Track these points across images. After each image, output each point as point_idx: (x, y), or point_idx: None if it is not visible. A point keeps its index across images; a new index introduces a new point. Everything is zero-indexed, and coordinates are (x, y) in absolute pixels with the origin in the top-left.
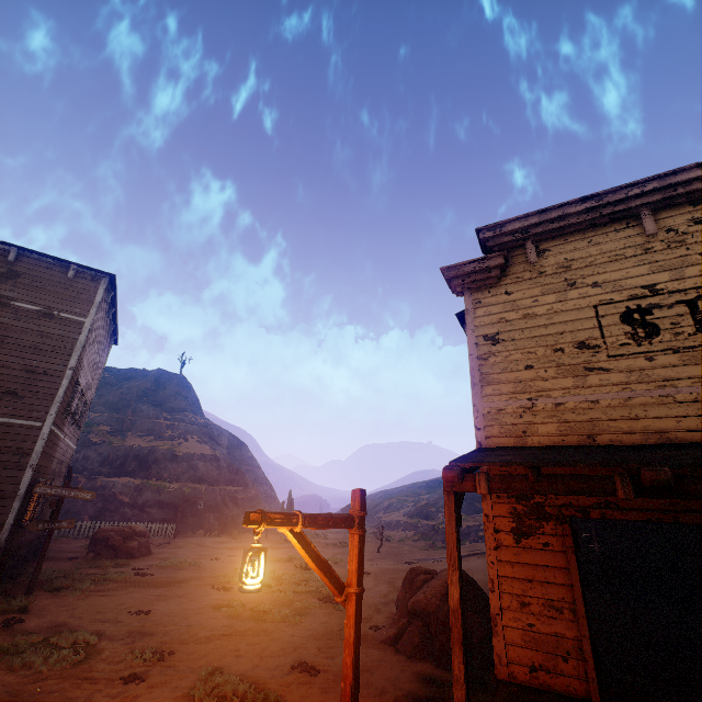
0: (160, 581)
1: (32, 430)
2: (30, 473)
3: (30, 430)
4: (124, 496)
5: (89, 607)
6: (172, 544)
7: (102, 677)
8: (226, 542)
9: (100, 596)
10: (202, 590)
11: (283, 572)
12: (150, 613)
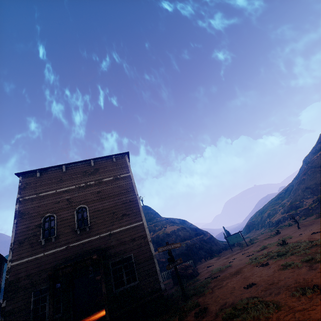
0: (229, 275)
1: (140, 226)
2: (151, 244)
3: (139, 226)
4: (162, 259)
5: (222, 293)
6: (199, 268)
7: (308, 306)
8: (219, 258)
9: (217, 288)
10: (255, 269)
11: (276, 249)
12: (255, 283)
